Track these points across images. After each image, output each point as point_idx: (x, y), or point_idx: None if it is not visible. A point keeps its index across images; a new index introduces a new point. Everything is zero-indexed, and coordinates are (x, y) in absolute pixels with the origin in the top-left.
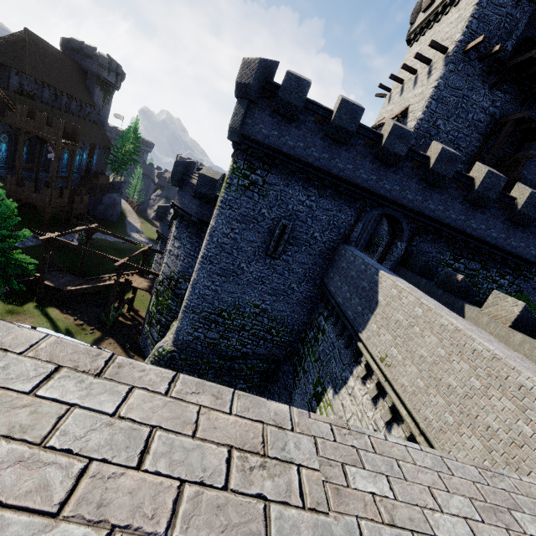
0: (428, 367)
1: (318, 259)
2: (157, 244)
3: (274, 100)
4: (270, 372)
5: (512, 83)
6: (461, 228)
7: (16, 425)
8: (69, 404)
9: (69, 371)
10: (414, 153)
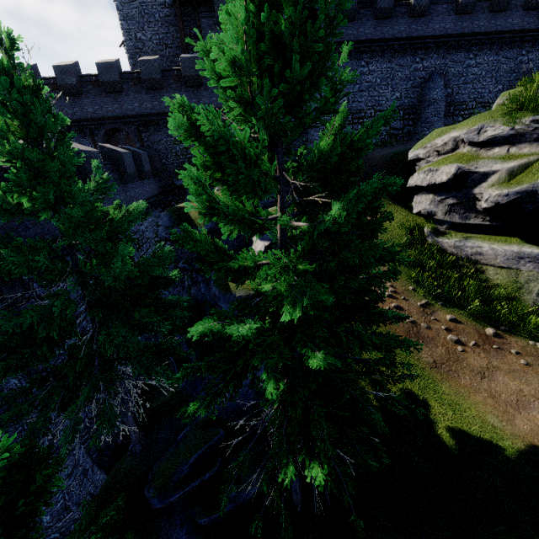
0: None
1: None
2: None
3: None
4: None
5: None
6: (162, 111)
7: None
8: None
9: None
10: (89, 77)
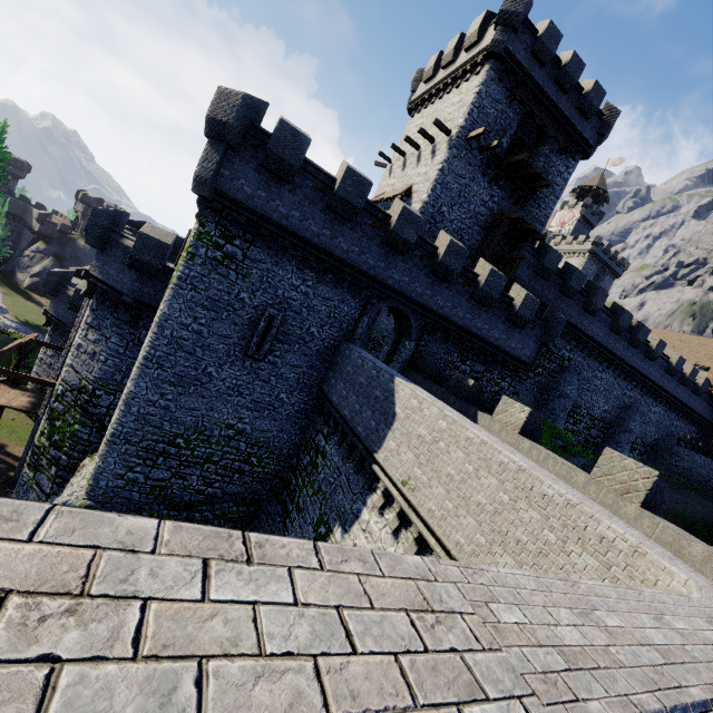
0: (456, 486)
1: (315, 361)
2: (38, 332)
3: (261, 152)
4: (249, 517)
5: (507, 180)
6: (468, 327)
7: (222, 640)
8: (250, 603)
9: (219, 563)
10: (423, 242)
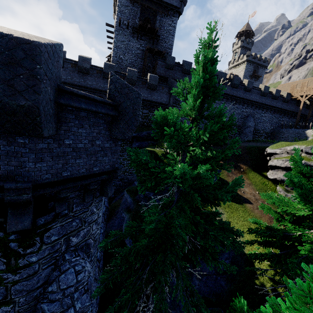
0: None
1: None
2: None
3: None
4: None
5: (145, 36)
6: None
7: None
8: None
9: None
10: (96, 67)
